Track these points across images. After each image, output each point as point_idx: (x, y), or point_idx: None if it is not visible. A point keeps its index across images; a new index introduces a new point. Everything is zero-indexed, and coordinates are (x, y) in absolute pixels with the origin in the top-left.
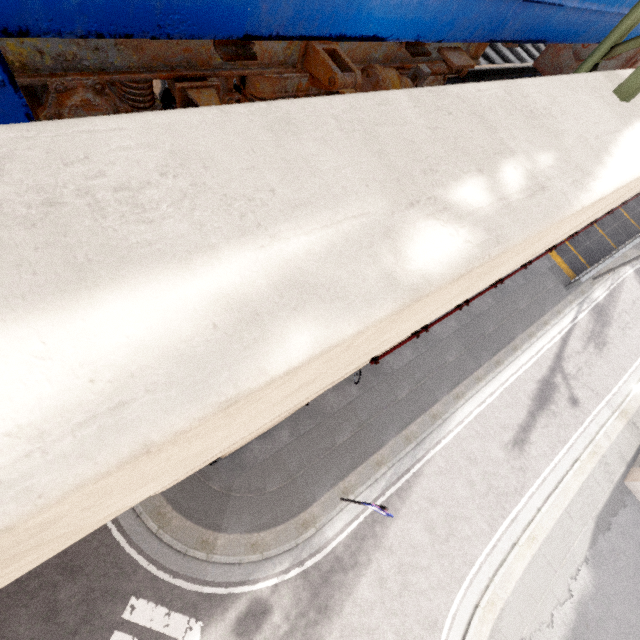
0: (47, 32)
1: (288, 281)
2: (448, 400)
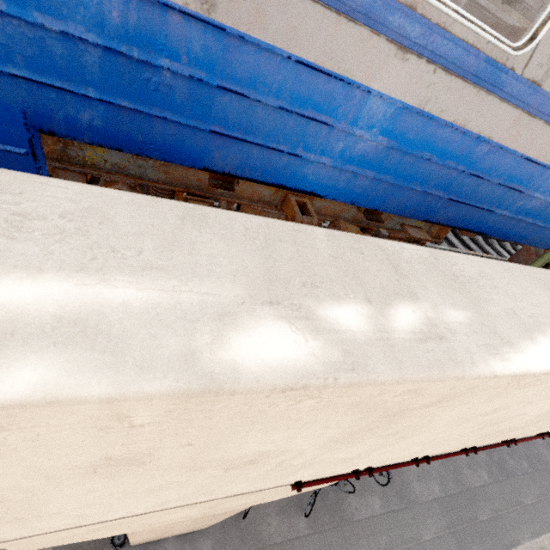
0: (67, 136)
1: (78, 318)
2: None
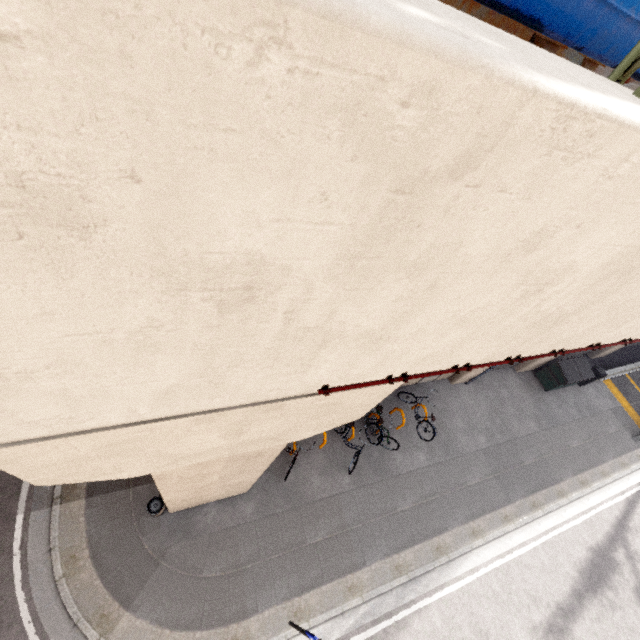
0: None
1: None
2: (461, 533)
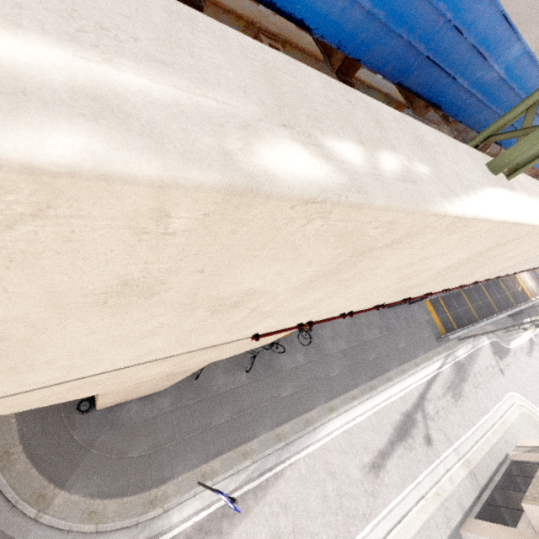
0: None
1: (96, 95)
2: (323, 410)
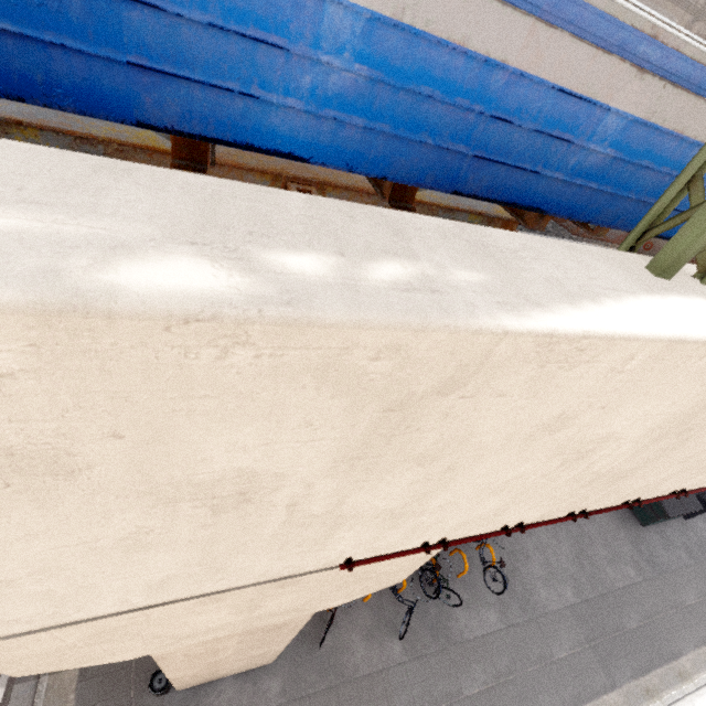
0: None
1: None
2: None
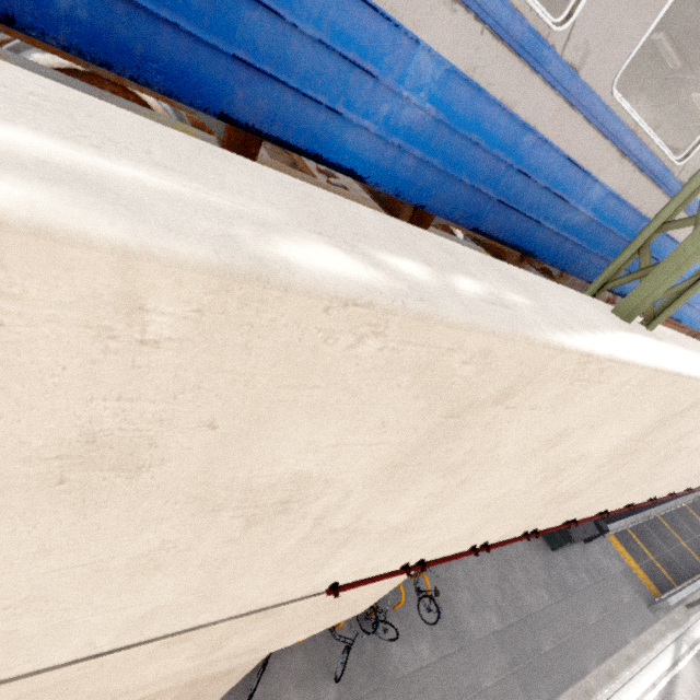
0: (32, 29)
1: (71, 171)
2: None
